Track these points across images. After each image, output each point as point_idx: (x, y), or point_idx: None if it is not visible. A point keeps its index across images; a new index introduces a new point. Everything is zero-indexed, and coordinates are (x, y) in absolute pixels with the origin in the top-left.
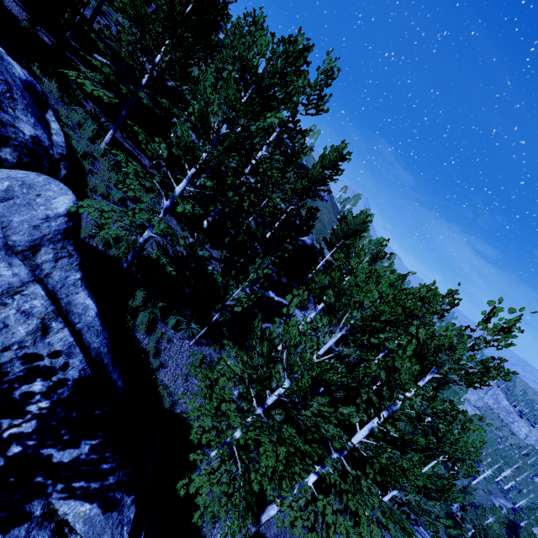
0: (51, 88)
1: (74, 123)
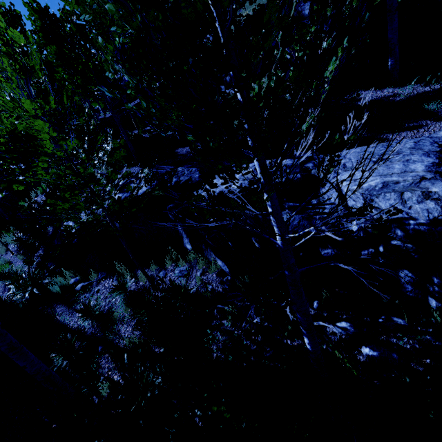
0: None
1: None
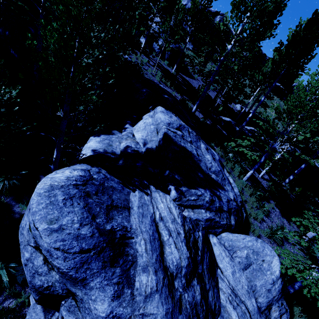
0: (218, 151)
1: (229, 168)
